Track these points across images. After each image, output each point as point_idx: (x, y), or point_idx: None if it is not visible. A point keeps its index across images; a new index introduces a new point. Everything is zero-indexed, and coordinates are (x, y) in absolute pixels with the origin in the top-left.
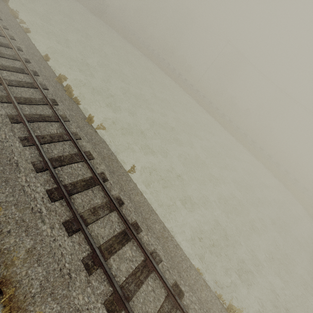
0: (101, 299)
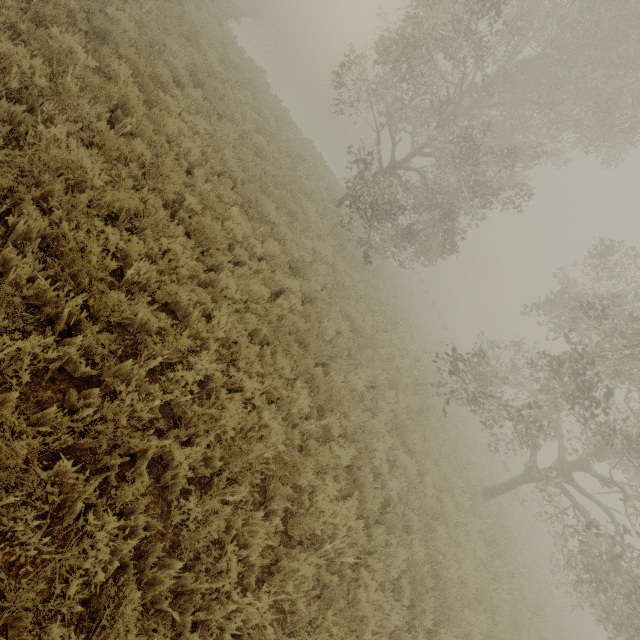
0: None
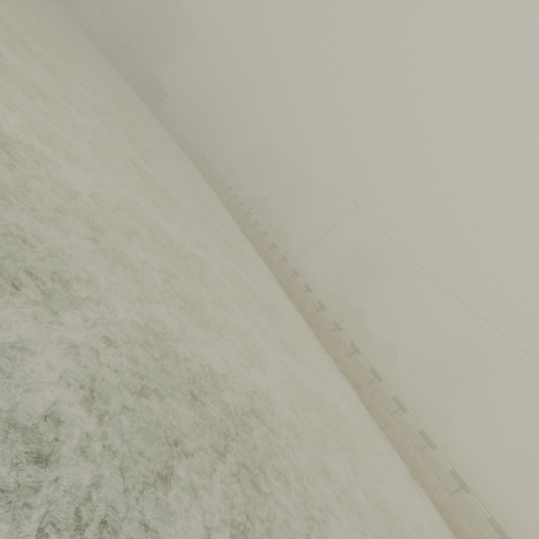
0: None
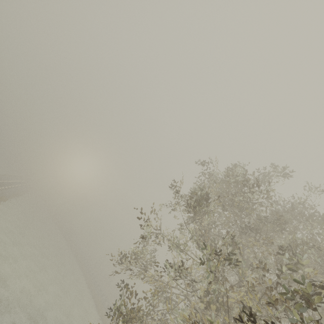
0: None
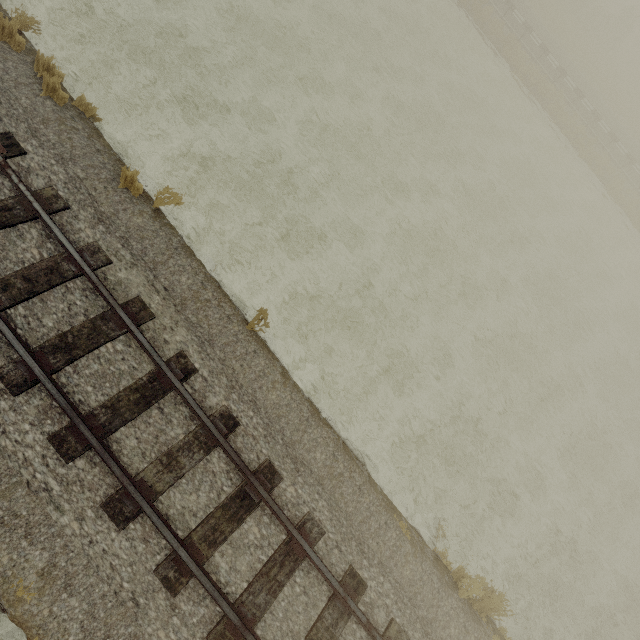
0: (202, 631)
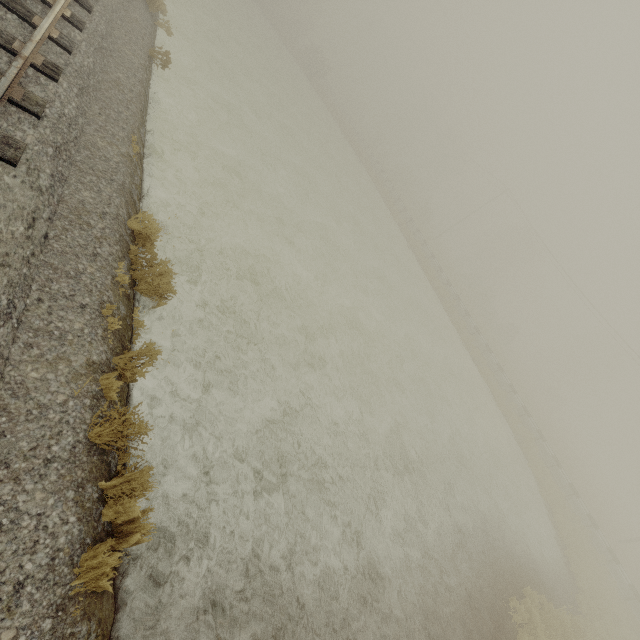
0: None
